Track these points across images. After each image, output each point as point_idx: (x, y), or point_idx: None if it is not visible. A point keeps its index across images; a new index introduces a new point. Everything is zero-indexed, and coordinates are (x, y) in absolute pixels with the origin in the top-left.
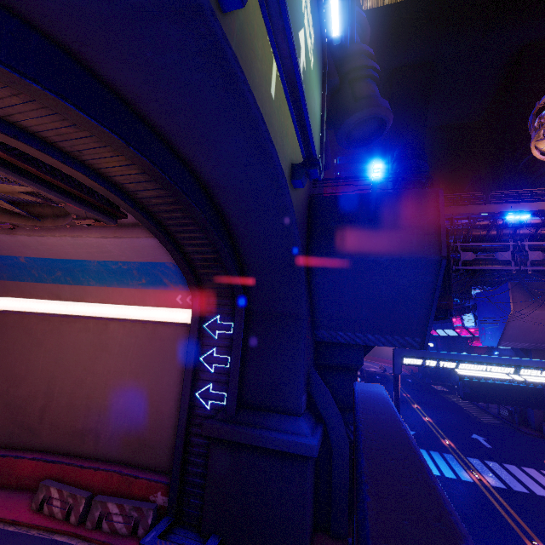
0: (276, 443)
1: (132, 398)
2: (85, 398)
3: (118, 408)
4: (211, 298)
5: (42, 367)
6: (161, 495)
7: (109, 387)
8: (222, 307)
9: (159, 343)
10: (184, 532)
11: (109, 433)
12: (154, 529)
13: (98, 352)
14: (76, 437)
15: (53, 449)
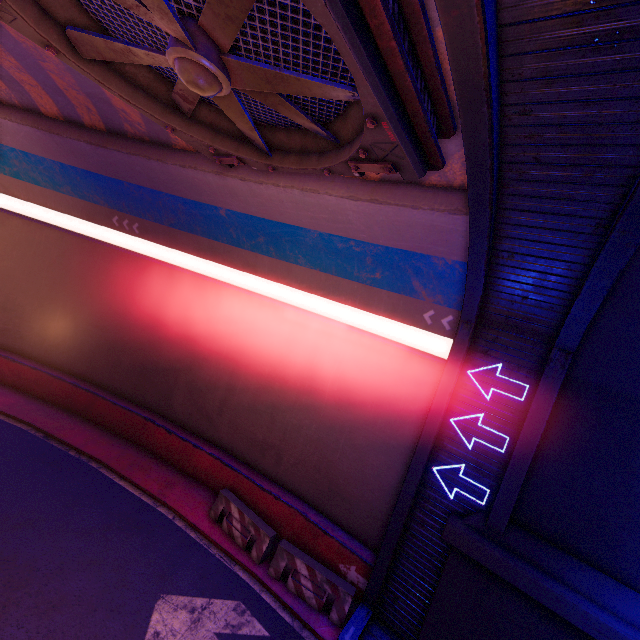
0: (594, 626)
1: (328, 428)
2: (270, 407)
3: (309, 434)
4: (494, 331)
5: (226, 352)
6: (355, 570)
7: (300, 403)
8: (512, 353)
9: (378, 370)
10: None
11: (293, 458)
12: (351, 621)
13: (292, 355)
14: (255, 446)
15: (229, 449)
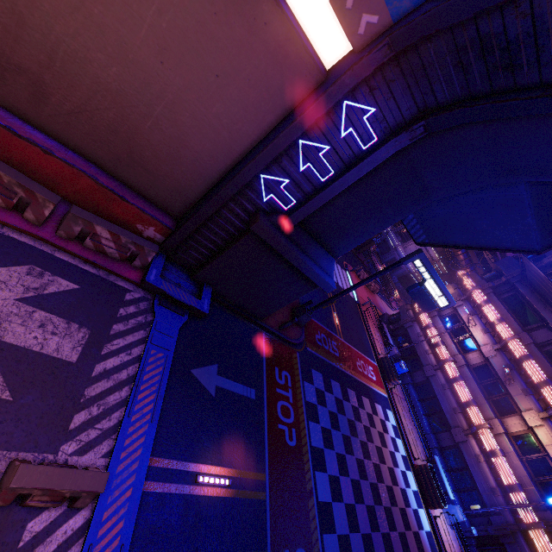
0: (311, 273)
1: (139, 82)
2: None
3: (102, 78)
4: (397, 72)
5: None
6: (154, 230)
7: (89, 15)
8: (391, 104)
9: (243, 31)
10: (175, 271)
11: (71, 104)
12: (153, 266)
13: None
14: None
15: None
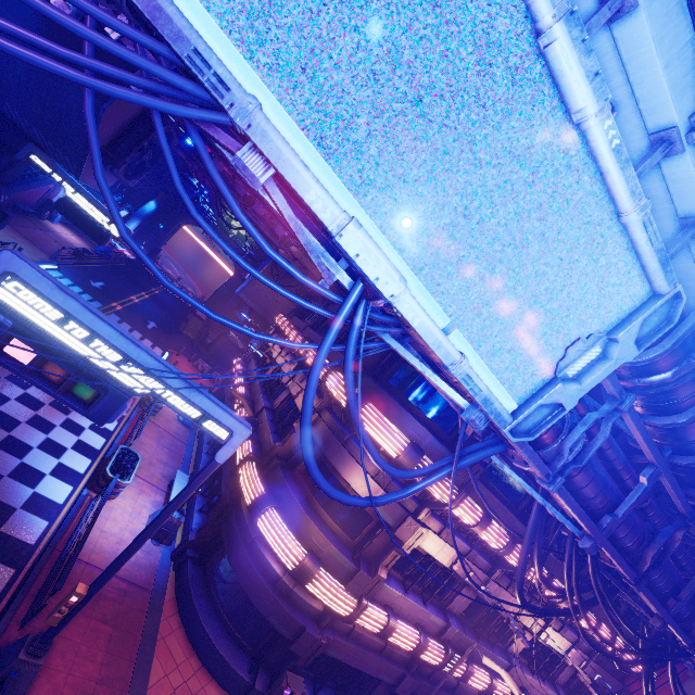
0: None
1: None
2: None
3: None
4: None
5: None
6: None
7: None
8: None
9: None
10: None
11: None
12: None
13: None
14: None
15: None
